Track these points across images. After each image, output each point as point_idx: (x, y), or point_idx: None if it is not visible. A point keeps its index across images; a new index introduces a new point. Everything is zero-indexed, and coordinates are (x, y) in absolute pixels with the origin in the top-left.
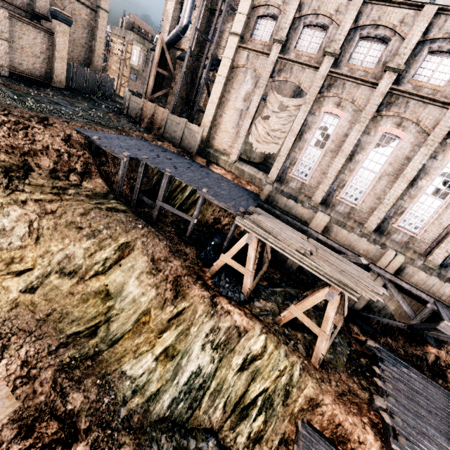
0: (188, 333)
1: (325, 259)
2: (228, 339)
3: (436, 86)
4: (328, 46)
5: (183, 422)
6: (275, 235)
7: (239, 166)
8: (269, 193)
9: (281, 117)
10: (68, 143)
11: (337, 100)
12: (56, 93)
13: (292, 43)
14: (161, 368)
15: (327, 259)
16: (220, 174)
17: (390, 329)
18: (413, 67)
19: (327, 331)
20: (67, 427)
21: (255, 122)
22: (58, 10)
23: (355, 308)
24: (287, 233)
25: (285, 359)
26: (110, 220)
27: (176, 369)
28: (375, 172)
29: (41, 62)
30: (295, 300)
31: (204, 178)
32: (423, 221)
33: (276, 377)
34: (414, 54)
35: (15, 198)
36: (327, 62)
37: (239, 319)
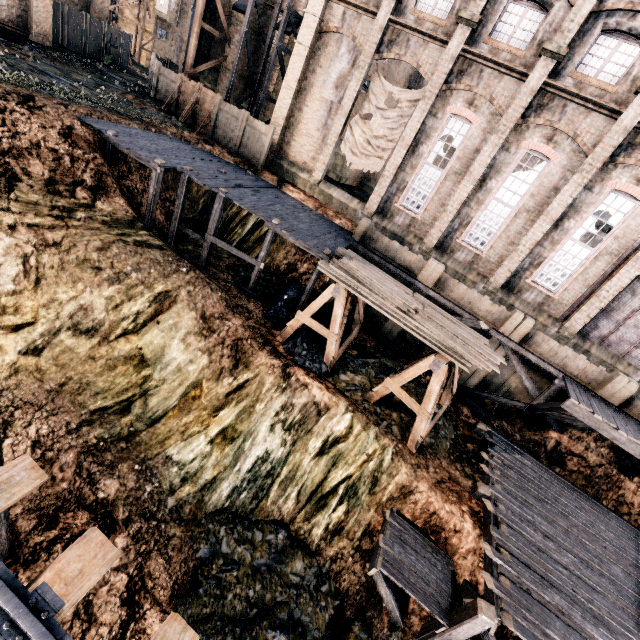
0: (252, 411)
1: (433, 319)
2: (304, 419)
3: (605, 85)
4: (463, 8)
5: (246, 514)
6: (371, 287)
7: (325, 190)
8: (366, 231)
9: (389, 118)
10: (69, 140)
11: (469, 96)
12: (39, 55)
13: None
14: (218, 453)
15: (436, 320)
16: (297, 199)
17: (507, 411)
18: (579, 52)
19: (428, 409)
20: (101, 517)
21: (351, 123)
22: None
23: (467, 385)
24: (386, 284)
25: (375, 442)
26: (140, 259)
27: (238, 454)
28: (510, 206)
29: None
30: (392, 374)
31: (275, 205)
32: (565, 276)
33: (363, 463)
34: (583, 32)
35: None
36: (460, 34)
37: (319, 394)
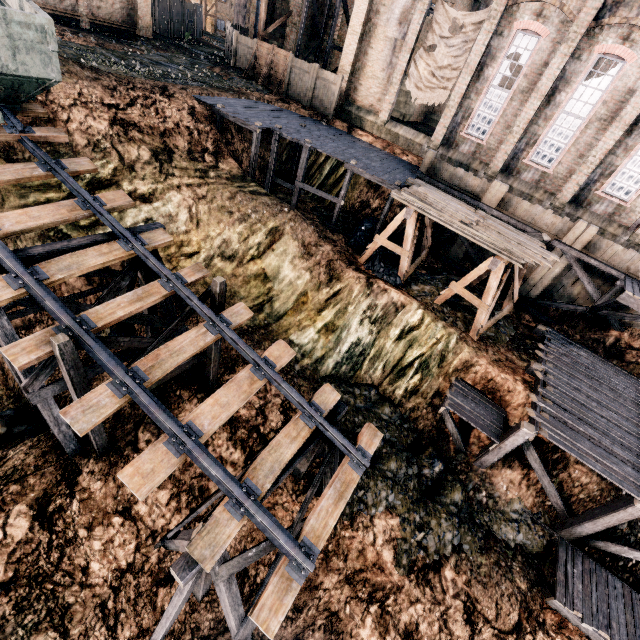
0: (345, 311)
1: (492, 229)
2: (385, 314)
3: None
4: None
5: (347, 379)
6: (438, 207)
7: (391, 129)
8: (432, 162)
9: (453, 46)
10: (194, 117)
11: (537, 6)
12: (149, 47)
13: None
14: (323, 340)
15: (495, 229)
16: (366, 142)
17: (569, 316)
18: None
19: (487, 302)
20: None
21: (415, 58)
22: None
23: (530, 296)
24: (451, 204)
25: (443, 329)
26: (256, 204)
27: (337, 341)
28: (581, 118)
29: (121, 0)
30: None
31: (350, 149)
32: (639, 183)
33: (433, 345)
34: None
35: (171, 183)
36: None
37: (396, 296)
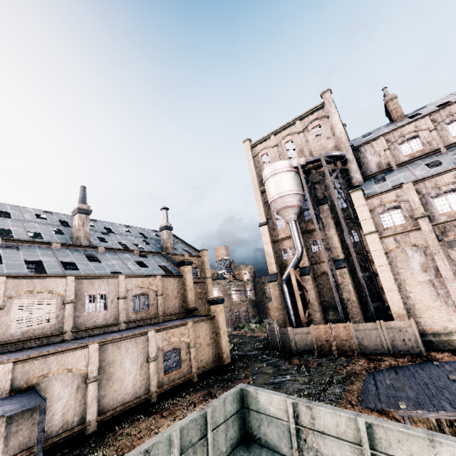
0: None
1: None
2: None
3: None
4: None
5: None
6: None
7: None
8: None
9: None
10: None
11: None
12: (245, 371)
13: (432, 212)
14: None
15: None
16: None
17: None
18: None
19: None
20: None
21: None
22: (216, 297)
23: None
24: None
25: None
26: None
27: None
28: None
29: (211, 348)
30: None
31: None
32: None
33: None
34: None
35: None
36: None
37: None
